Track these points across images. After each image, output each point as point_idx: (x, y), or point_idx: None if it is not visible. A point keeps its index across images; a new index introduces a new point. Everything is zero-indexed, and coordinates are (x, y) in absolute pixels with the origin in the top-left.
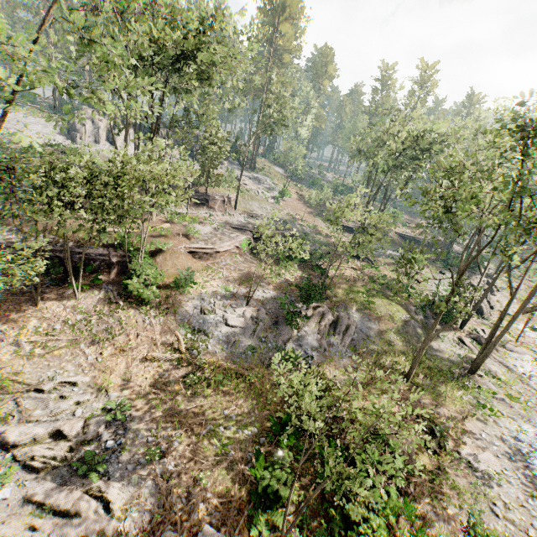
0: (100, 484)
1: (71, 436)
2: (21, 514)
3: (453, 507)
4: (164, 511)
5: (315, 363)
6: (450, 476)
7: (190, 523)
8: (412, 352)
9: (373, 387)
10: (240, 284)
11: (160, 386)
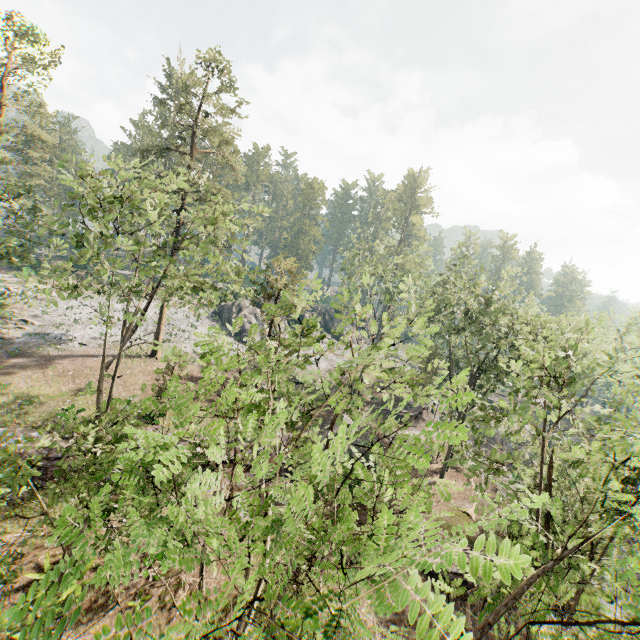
0: None
1: None
2: None
3: None
4: None
5: None
6: None
7: None
8: None
9: None
10: None
11: None
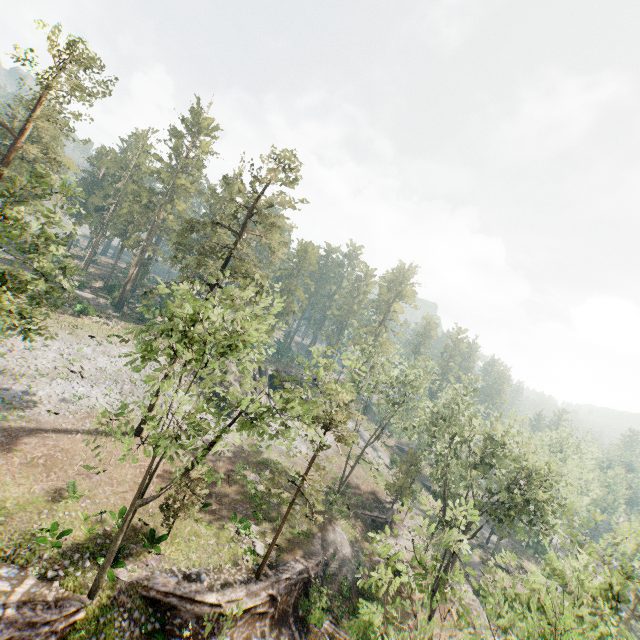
0: None
1: None
2: None
3: None
4: None
5: None
6: None
7: None
8: None
9: None
10: None
11: None
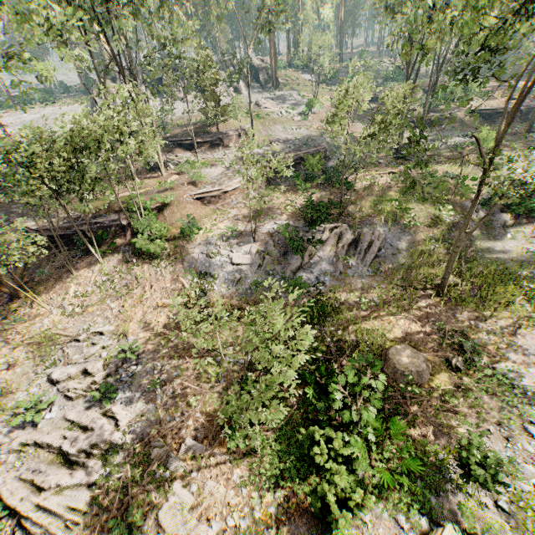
0: (112, 407)
1: (94, 373)
2: (60, 428)
3: (467, 426)
4: (160, 427)
5: (326, 289)
6: (474, 394)
7: (178, 437)
8: (459, 259)
9: (393, 305)
10: (250, 220)
11: (169, 327)
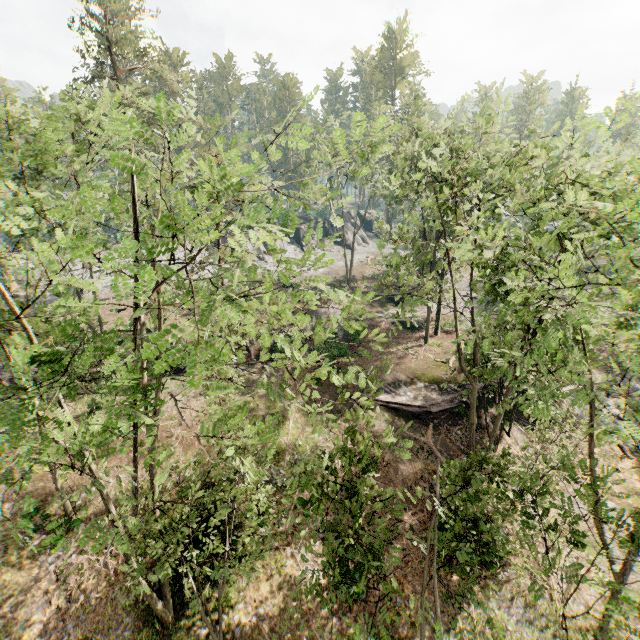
0: None
1: None
2: None
3: None
4: None
5: None
6: None
7: None
8: None
9: None
10: None
11: None
